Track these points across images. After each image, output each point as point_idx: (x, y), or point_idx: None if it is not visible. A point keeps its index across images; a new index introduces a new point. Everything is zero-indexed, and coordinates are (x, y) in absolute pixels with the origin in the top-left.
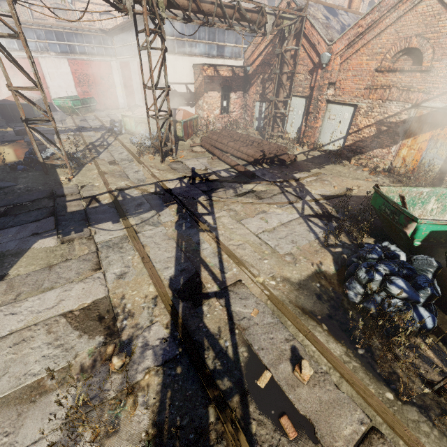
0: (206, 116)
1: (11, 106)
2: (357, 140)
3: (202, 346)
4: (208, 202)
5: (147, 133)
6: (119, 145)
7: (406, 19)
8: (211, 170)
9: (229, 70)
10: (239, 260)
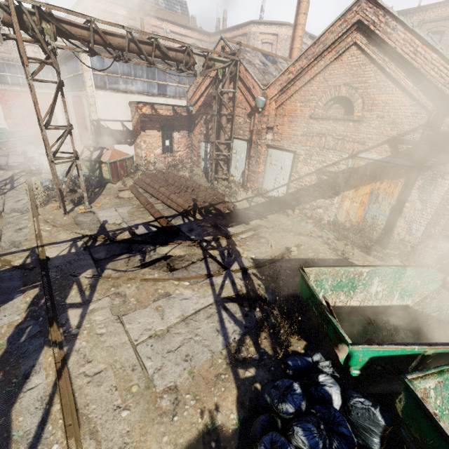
0: (145, 155)
1: None
2: (299, 188)
3: None
4: (90, 282)
5: (61, 176)
6: (24, 189)
7: (333, 67)
8: (127, 225)
9: (169, 109)
10: (75, 418)
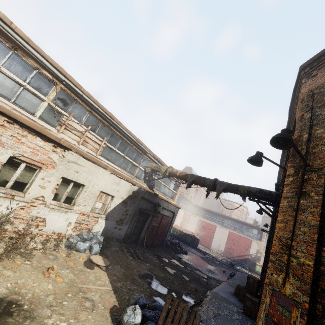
0: None
1: (195, 239)
2: None
3: None
4: None
5: None
6: None
7: None
8: None
9: None
10: None
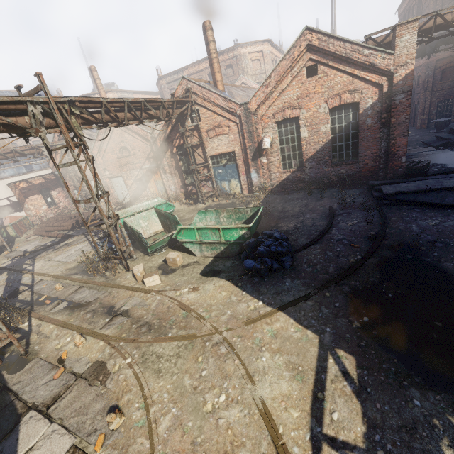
0: (36, 213)
1: None
2: (133, 192)
3: (15, 304)
4: (31, 261)
5: None
6: None
7: (113, 136)
8: (40, 245)
9: (40, 178)
10: (43, 273)
